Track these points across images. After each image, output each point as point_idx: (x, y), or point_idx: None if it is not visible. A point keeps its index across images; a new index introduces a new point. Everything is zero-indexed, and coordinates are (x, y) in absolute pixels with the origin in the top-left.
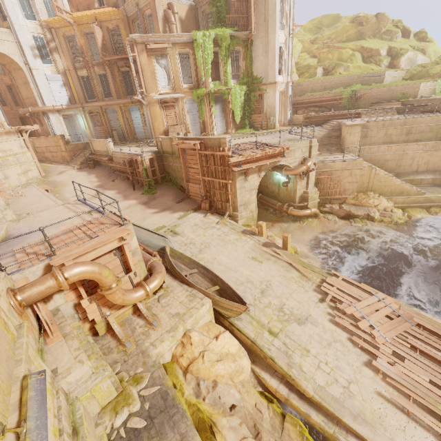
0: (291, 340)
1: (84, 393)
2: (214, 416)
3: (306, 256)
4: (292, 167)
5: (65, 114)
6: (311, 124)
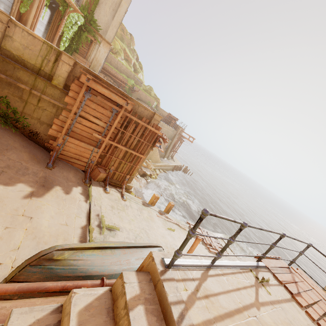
0: None
1: None
2: None
3: None
4: None
5: None
6: None
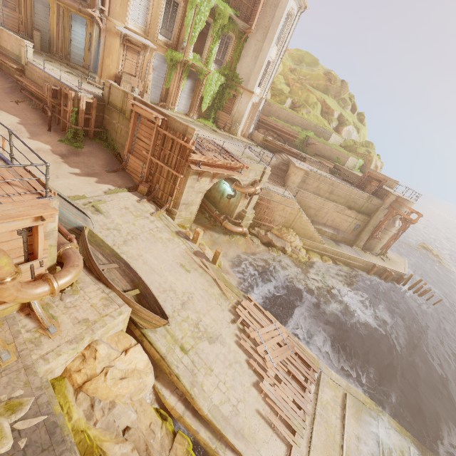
0: (200, 358)
1: None
2: (106, 444)
3: (227, 272)
4: (242, 185)
5: None
6: (267, 147)
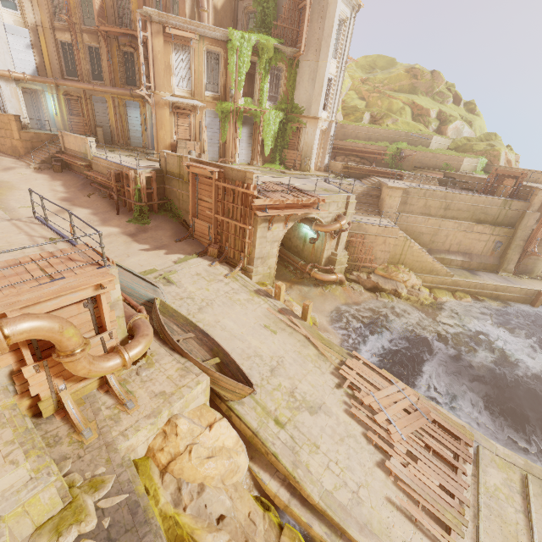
0: (300, 433)
1: (13, 509)
2: (197, 532)
3: (325, 330)
4: (324, 223)
5: (26, 87)
6: (350, 175)
